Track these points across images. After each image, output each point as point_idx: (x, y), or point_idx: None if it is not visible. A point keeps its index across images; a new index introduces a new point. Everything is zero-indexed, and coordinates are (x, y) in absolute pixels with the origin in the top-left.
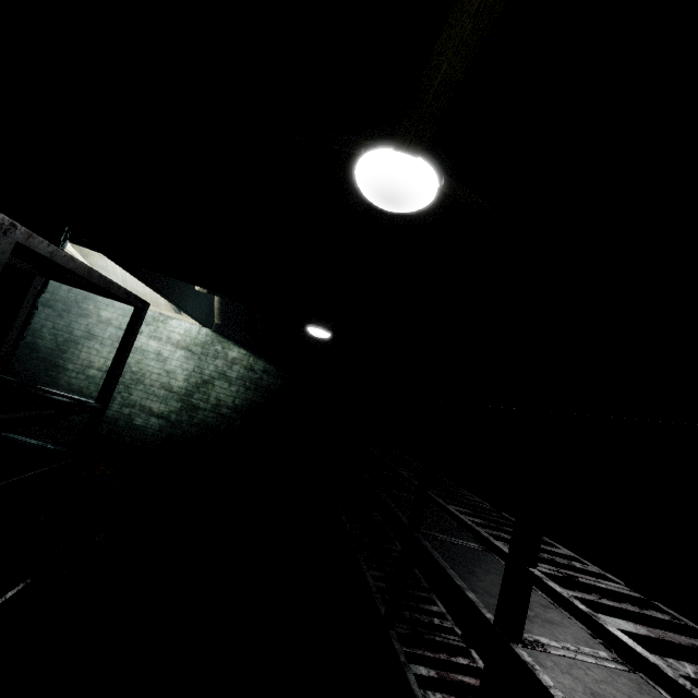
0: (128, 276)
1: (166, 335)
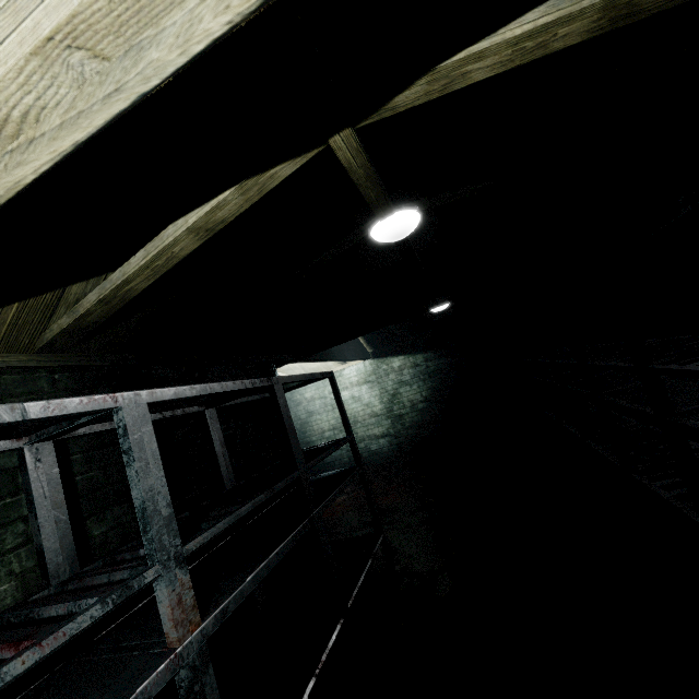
0: (302, 364)
1: (348, 383)
